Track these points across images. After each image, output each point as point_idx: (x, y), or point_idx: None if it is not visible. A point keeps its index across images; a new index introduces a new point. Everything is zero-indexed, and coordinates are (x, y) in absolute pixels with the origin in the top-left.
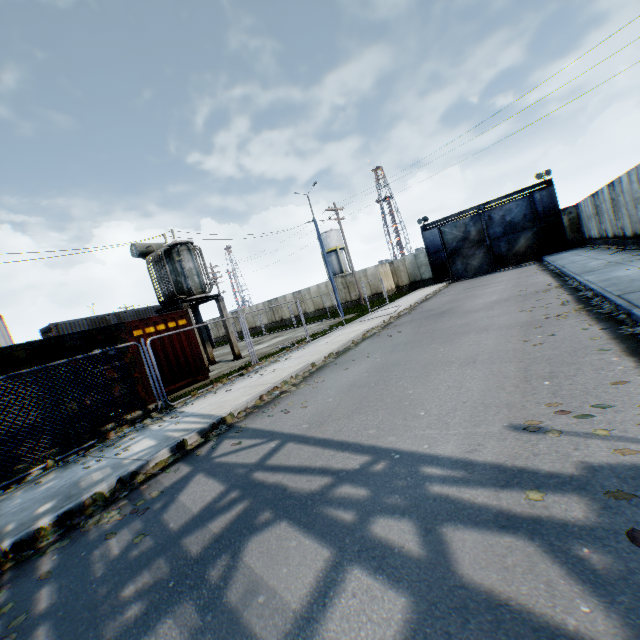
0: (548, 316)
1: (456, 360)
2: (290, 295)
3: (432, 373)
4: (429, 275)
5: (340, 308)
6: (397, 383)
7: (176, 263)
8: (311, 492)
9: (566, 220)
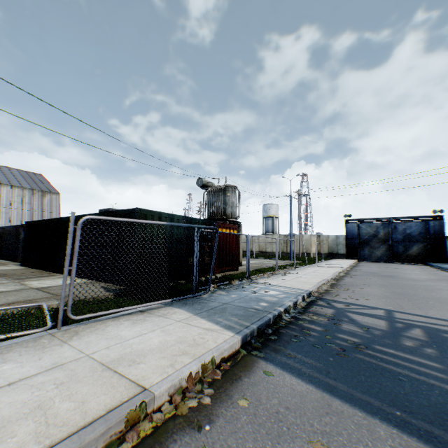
0: None
1: None
2: (244, 236)
3: None
4: (343, 252)
5: (291, 254)
6: (427, 302)
7: (226, 196)
8: None
9: None
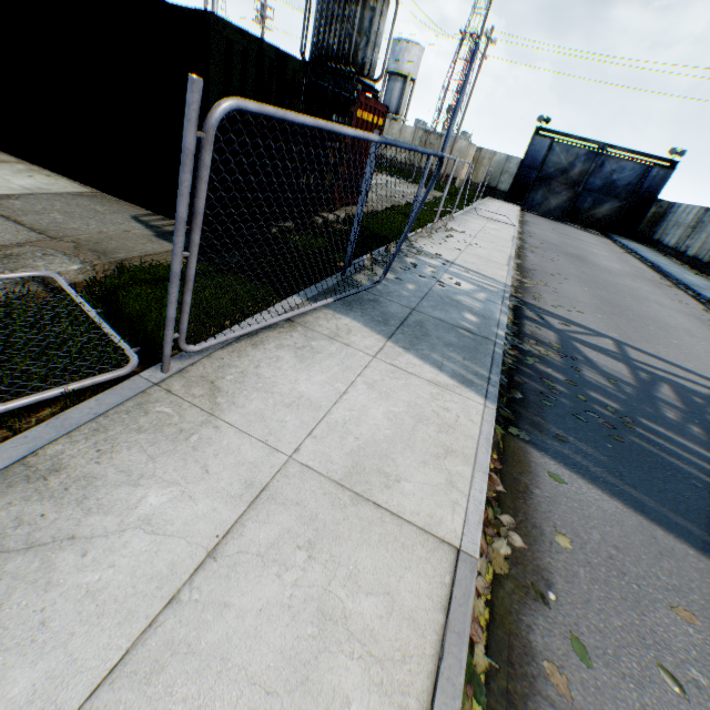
0: (706, 319)
1: (675, 327)
2: None
3: (670, 331)
4: (506, 188)
5: None
6: (648, 327)
7: (367, 11)
8: (707, 395)
9: (652, 212)
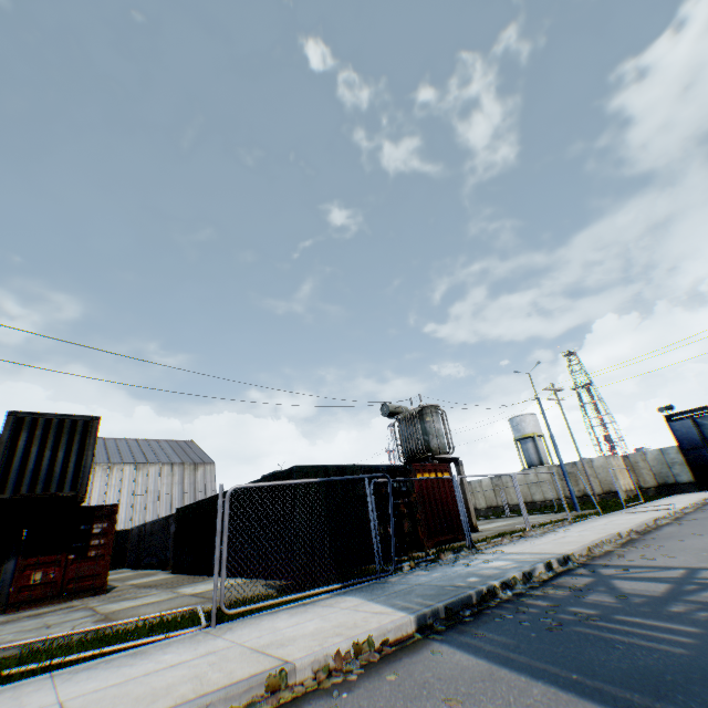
0: None
1: None
2: (487, 480)
3: None
4: (687, 477)
5: (573, 499)
6: None
7: (425, 423)
8: None
9: None
